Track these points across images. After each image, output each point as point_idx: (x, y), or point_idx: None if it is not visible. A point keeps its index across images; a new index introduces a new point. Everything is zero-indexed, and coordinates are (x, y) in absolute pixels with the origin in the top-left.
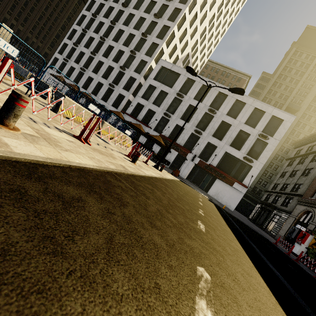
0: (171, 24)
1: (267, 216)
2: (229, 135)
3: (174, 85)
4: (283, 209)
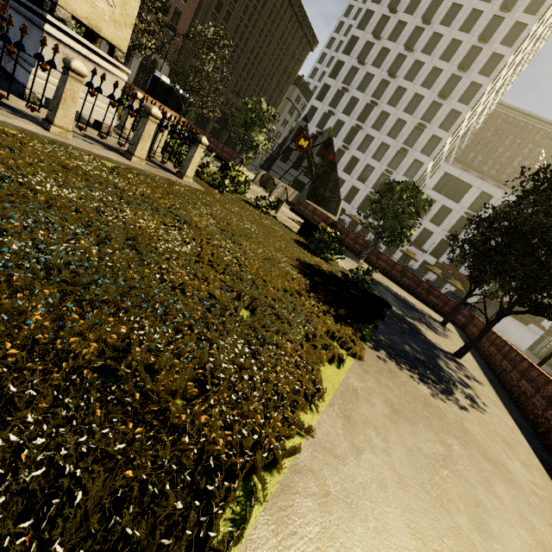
0: (463, 109)
1: None
2: None
3: (462, 200)
4: None
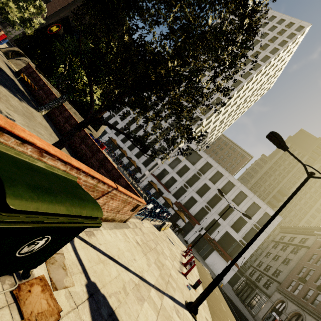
0: (202, 117)
1: (250, 292)
2: (231, 218)
3: (196, 164)
4: (264, 291)
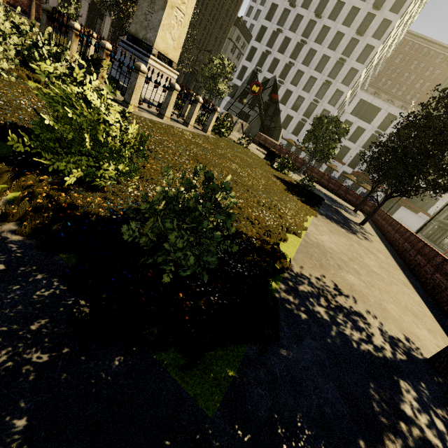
0: (376, 44)
1: (443, 234)
2: None
3: (373, 121)
4: None
